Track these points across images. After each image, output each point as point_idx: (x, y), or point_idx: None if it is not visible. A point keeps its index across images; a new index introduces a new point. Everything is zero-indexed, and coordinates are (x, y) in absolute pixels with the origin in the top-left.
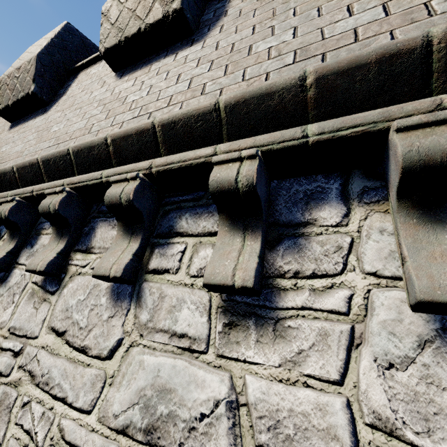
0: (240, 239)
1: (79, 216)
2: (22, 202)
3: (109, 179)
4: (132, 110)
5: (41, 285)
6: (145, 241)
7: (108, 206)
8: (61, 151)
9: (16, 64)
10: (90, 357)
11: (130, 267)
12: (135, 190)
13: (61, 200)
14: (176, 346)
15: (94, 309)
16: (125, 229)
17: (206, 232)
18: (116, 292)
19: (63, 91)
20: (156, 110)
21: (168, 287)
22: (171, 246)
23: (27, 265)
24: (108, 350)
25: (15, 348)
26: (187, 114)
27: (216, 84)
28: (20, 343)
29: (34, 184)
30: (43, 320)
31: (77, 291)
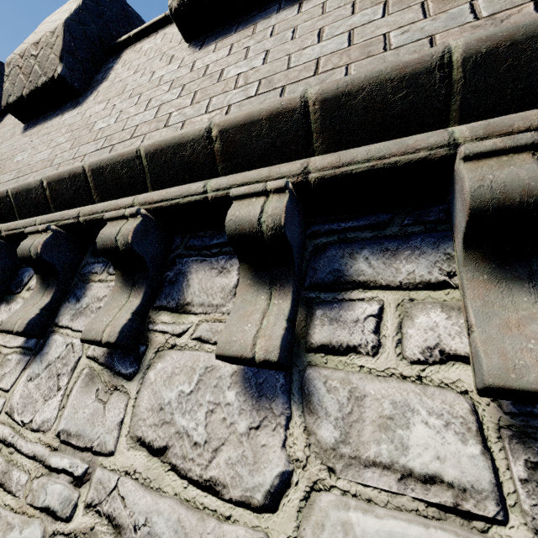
0: (530, 297)
1: (158, 254)
2: (60, 232)
3: (220, 193)
4: (241, 86)
5: (104, 362)
6: (296, 296)
7: (232, 237)
8: (124, 152)
9: (31, 38)
10: (227, 502)
11: (286, 342)
12: (285, 209)
13: (136, 229)
14: (421, 499)
15: (216, 411)
16: (256, 275)
17: (418, 281)
18: (255, 384)
19: (101, 76)
20: (293, 81)
21: (365, 379)
22: (348, 305)
23: (83, 332)
24: (264, 493)
25: (73, 469)
26: (377, 79)
27: (414, 32)
28: (82, 461)
29: (76, 206)
30: (119, 424)
31: (174, 377)
